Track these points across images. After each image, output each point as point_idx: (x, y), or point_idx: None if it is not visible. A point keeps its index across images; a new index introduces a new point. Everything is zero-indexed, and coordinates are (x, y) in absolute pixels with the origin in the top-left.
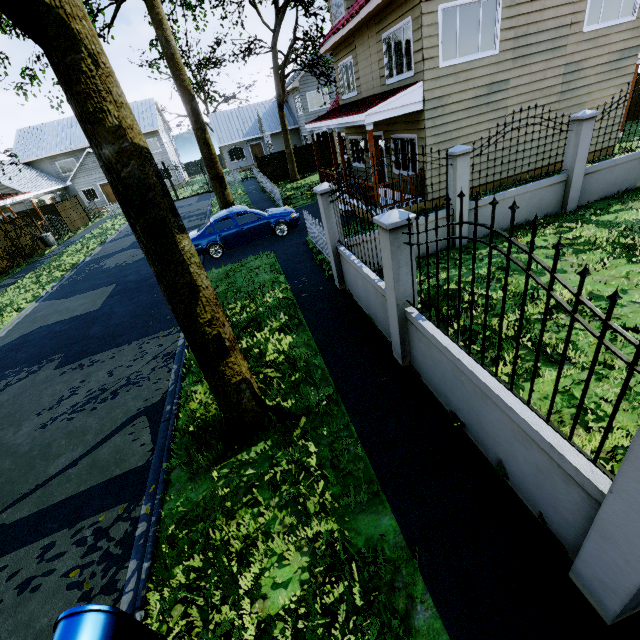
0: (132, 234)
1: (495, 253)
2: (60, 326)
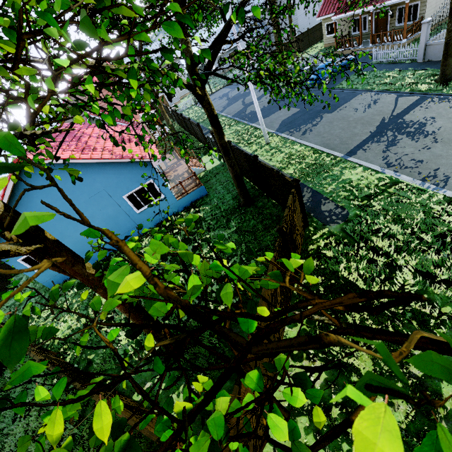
0: (229, 106)
1: None
2: (295, 116)
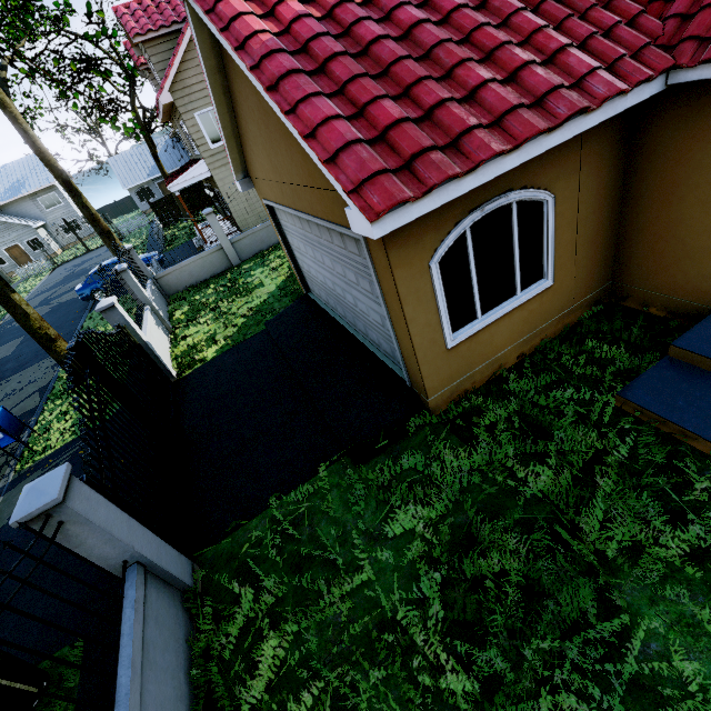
0: (42, 293)
1: (248, 267)
2: None
